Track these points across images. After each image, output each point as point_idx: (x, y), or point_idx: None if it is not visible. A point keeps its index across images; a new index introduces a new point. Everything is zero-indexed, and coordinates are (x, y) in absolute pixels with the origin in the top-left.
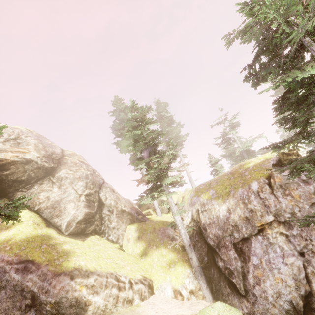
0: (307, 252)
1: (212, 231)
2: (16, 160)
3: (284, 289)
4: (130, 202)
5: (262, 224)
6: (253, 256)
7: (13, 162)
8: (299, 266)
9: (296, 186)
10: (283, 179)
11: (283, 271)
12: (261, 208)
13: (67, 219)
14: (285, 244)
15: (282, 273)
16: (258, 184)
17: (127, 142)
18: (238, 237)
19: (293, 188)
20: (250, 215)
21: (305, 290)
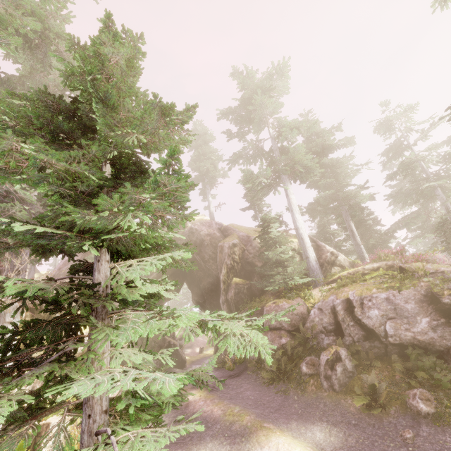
0: None
1: None
2: None
3: None
4: None
5: None
6: None
7: None
8: None
9: None
10: None
11: None
12: None
13: None
14: None
15: None
16: None
17: None
18: None
19: None
20: None
21: None
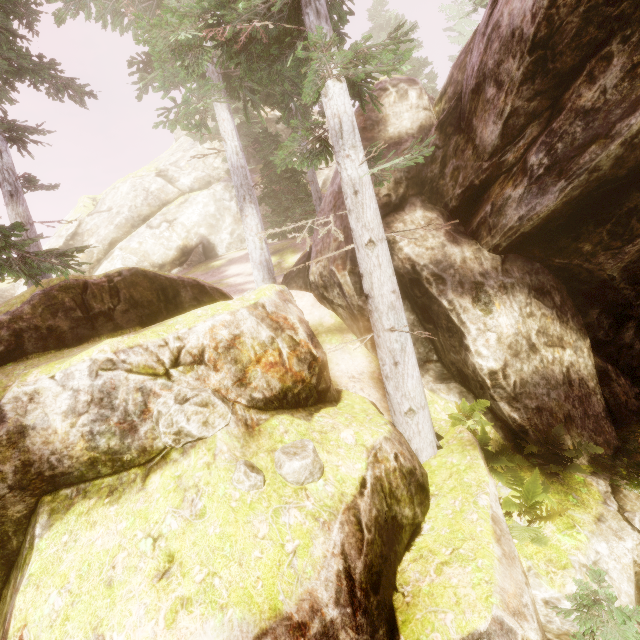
0: None
1: None
2: (269, 118)
3: None
4: None
5: None
6: None
7: (266, 120)
8: None
9: None
10: None
11: None
12: None
13: (322, 178)
14: None
15: None
16: None
17: None
18: None
19: None
20: None
21: None
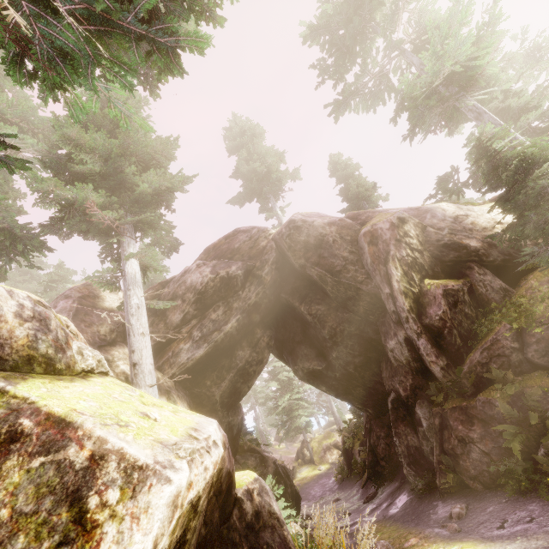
0: None
1: None
2: None
3: None
4: None
5: None
6: None
7: None
8: None
9: None
10: None
11: None
12: None
13: None
14: None
15: None
16: None
17: None
18: None
19: None
20: None
21: None
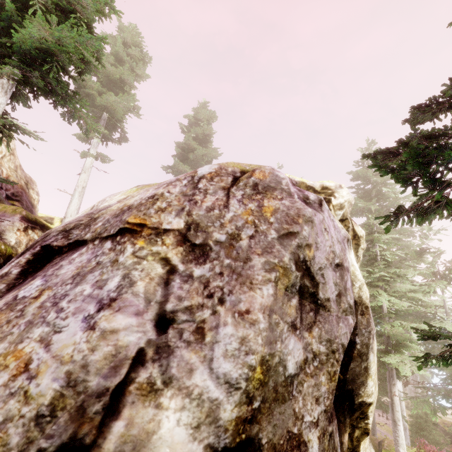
0: (183, 323)
1: (56, 226)
2: None
3: (0, 398)
4: (32, 184)
5: (143, 223)
6: (40, 278)
7: None
8: (123, 346)
9: (284, 196)
10: (271, 181)
11: (61, 341)
12: (177, 201)
13: None
14: (147, 281)
15: (50, 347)
16: (215, 170)
17: (95, 87)
18: (71, 238)
19: (276, 197)
20: (143, 203)
21: (72, 436)
